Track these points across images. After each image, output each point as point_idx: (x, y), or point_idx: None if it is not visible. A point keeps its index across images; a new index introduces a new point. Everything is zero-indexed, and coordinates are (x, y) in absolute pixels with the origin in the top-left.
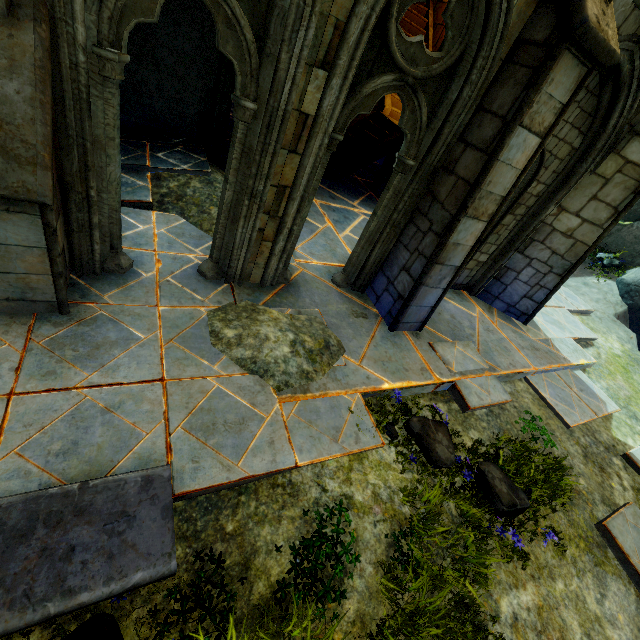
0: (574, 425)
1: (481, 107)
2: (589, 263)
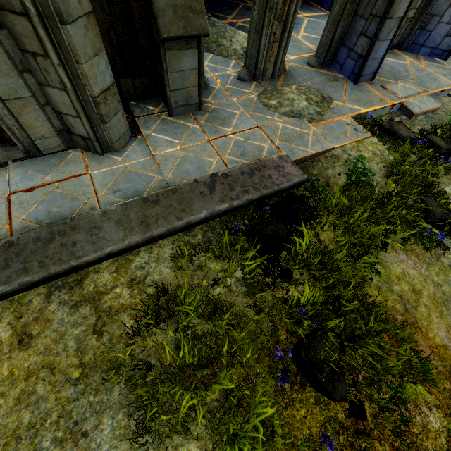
0: None
1: None
2: None
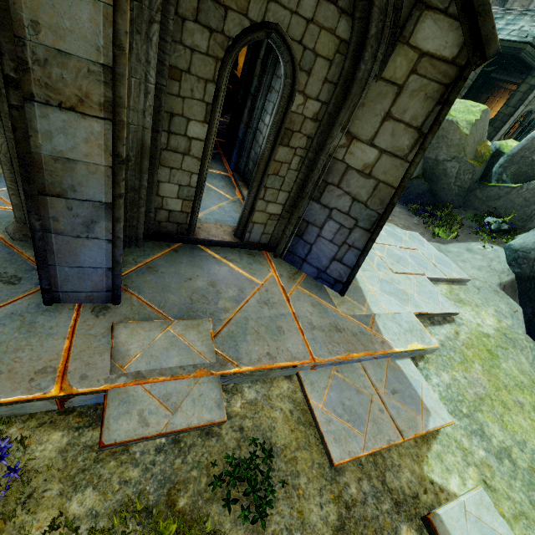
0: (344, 461)
1: None
2: (476, 228)
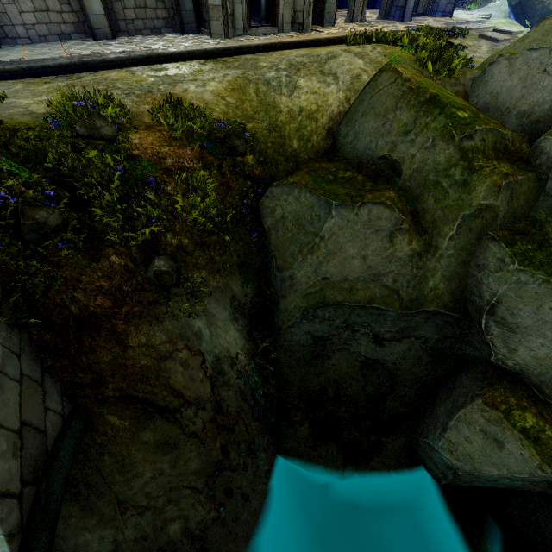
0: (473, 29)
1: None
2: None
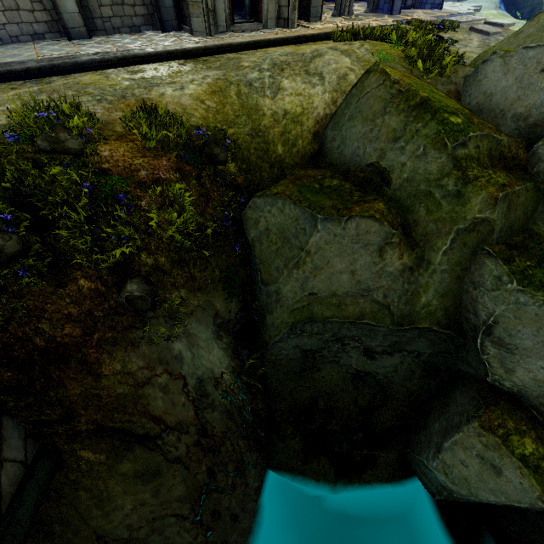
0: (463, 21)
1: None
2: None
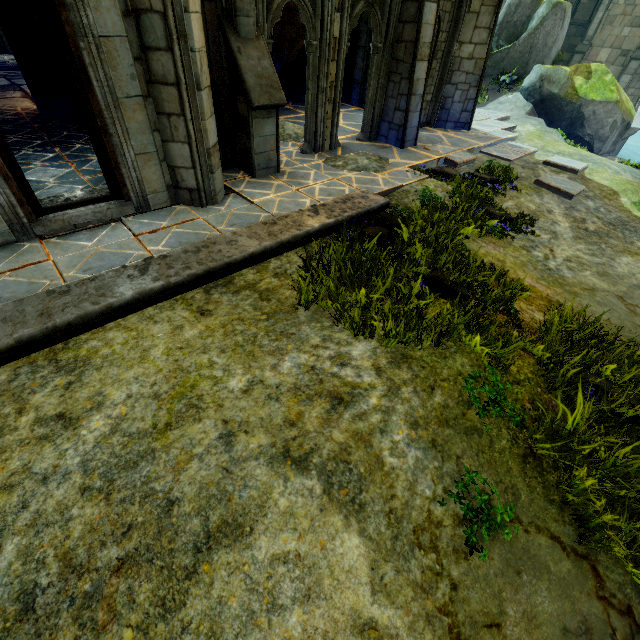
0: (513, 159)
1: (403, 0)
2: (497, 88)
